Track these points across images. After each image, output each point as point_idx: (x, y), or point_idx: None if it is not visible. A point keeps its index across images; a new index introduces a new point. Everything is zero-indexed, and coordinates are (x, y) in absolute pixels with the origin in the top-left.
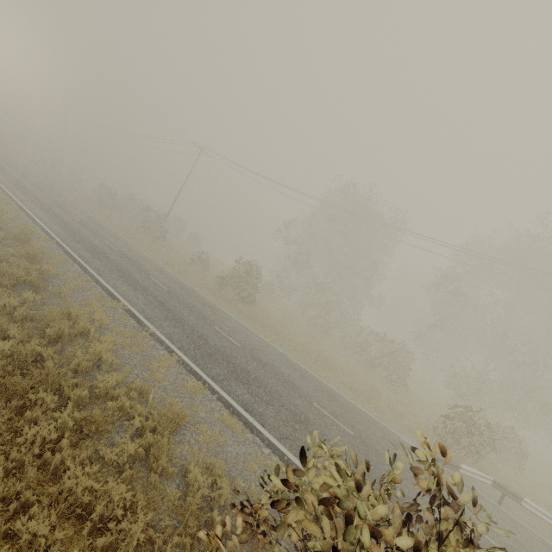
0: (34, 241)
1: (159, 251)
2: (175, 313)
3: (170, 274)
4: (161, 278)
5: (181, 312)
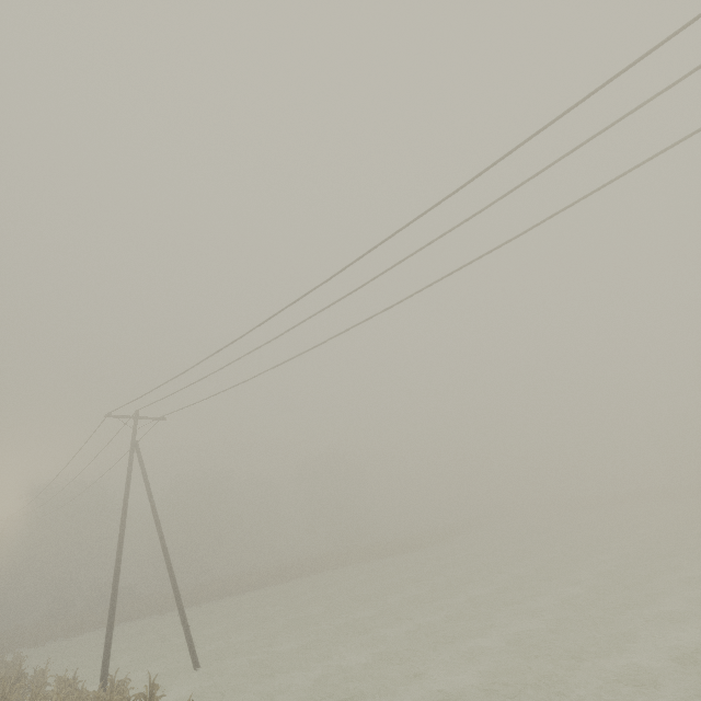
0: None
1: None
2: None
3: None
4: None
5: None
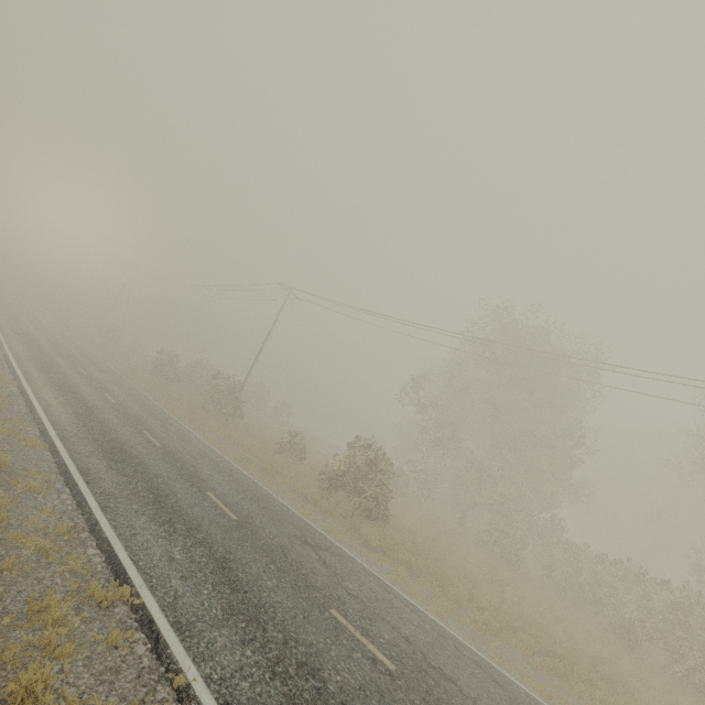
0: (6, 450)
1: (230, 437)
2: (247, 588)
3: (244, 480)
4: (228, 491)
5: (260, 581)
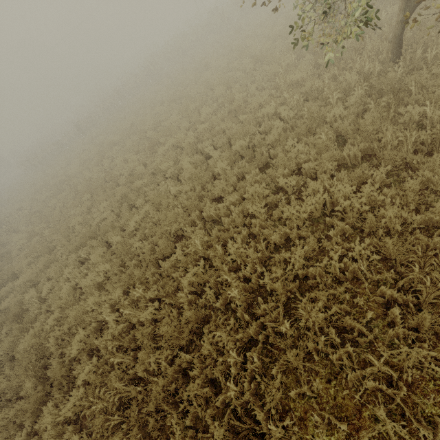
0: None
1: None
2: None
3: None
4: None
5: None
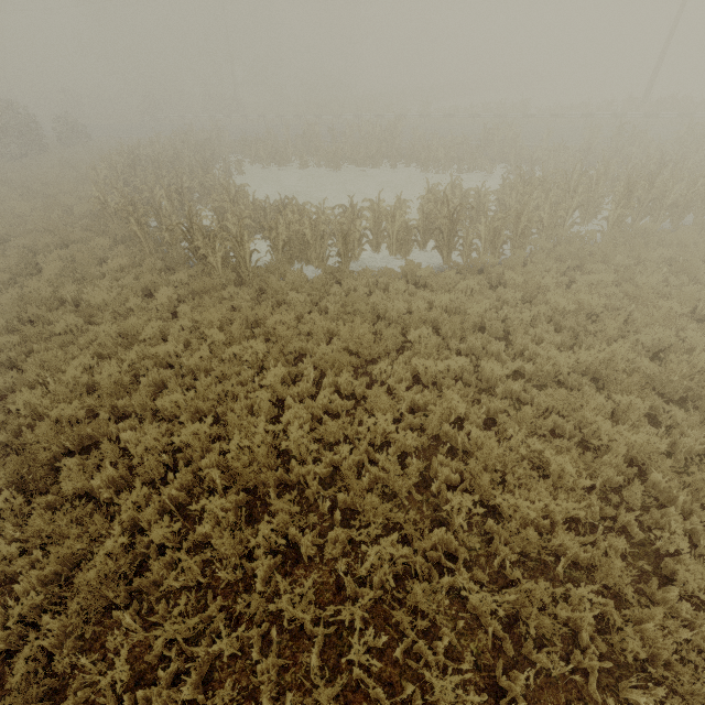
0: None
1: None
2: None
3: None
4: None
5: None
